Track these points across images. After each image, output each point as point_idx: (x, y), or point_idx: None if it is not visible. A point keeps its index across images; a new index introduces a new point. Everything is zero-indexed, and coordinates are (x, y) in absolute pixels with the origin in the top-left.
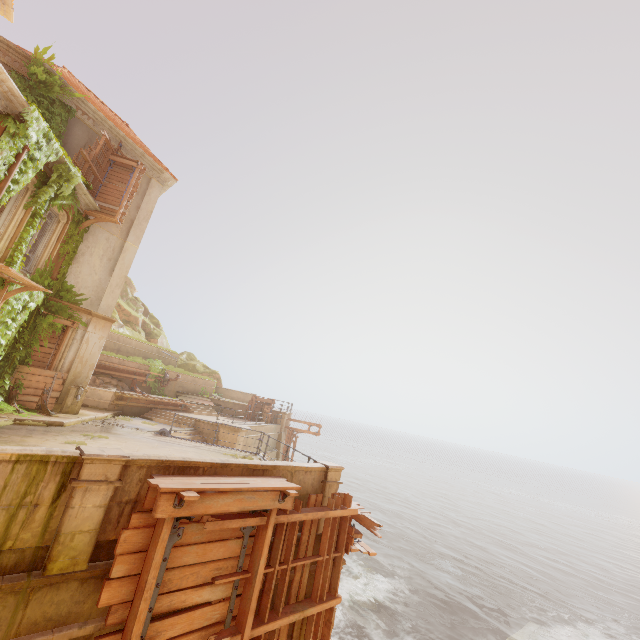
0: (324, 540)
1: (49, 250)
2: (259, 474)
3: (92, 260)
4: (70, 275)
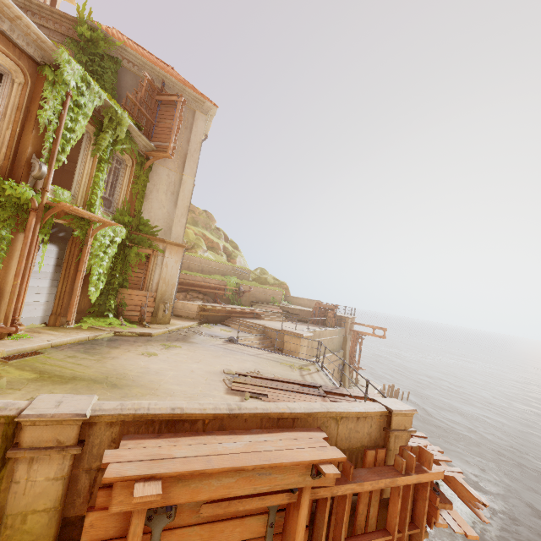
0: (392, 512)
1: (124, 192)
2: (287, 424)
3: (159, 196)
4: (144, 211)
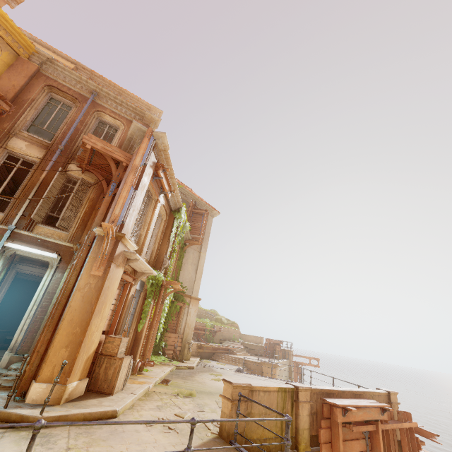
0: (404, 444)
1: (173, 265)
2: (358, 397)
3: (188, 266)
4: (180, 277)
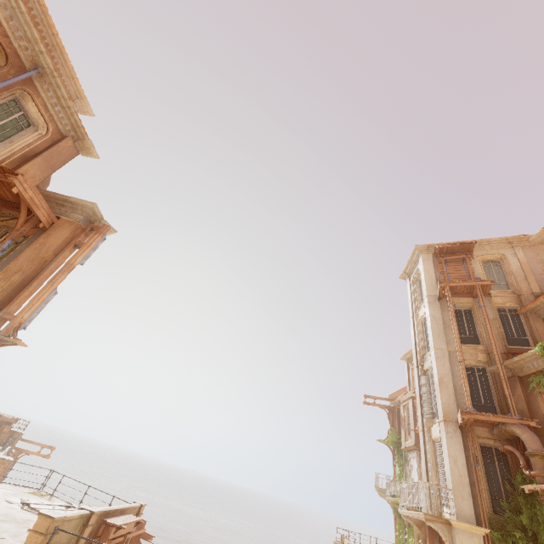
0: None
1: None
2: (123, 513)
3: None
4: None
